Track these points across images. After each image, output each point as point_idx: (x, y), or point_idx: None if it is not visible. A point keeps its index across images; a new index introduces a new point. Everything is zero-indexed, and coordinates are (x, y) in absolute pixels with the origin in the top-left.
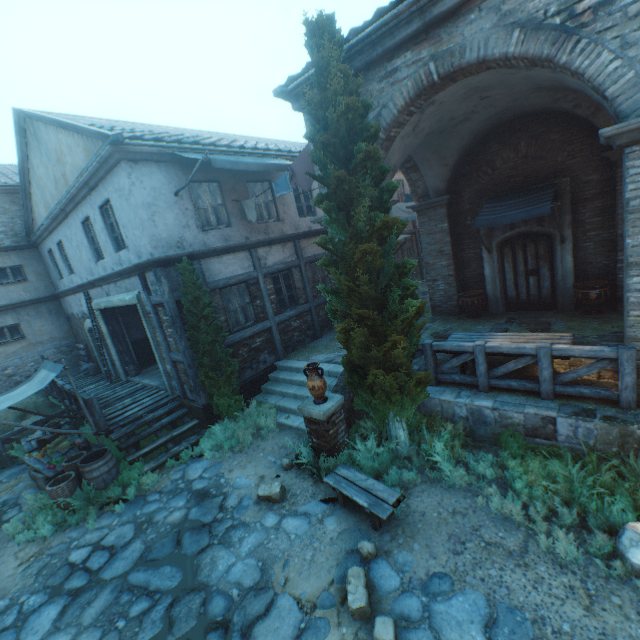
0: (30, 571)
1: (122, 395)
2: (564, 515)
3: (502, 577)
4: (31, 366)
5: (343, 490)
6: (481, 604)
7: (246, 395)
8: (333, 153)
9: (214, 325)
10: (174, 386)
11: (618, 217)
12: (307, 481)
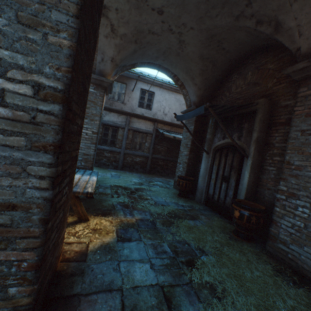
0: None
1: None
2: None
3: None
4: None
5: None
6: None
7: None
8: None
9: None
10: None
11: (290, 140)
12: None
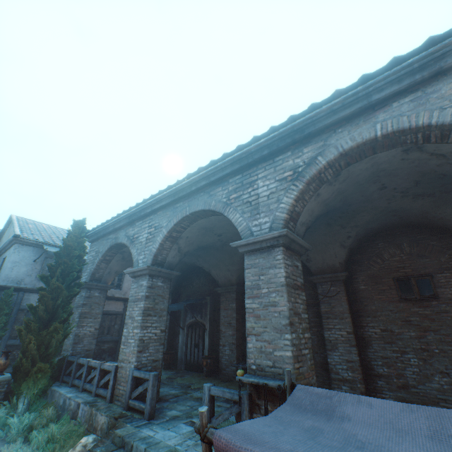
0: None
1: None
2: None
3: None
4: None
5: None
6: None
7: None
8: (59, 258)
9: (1, 326)
10: None
11: (221, 320)
12: None
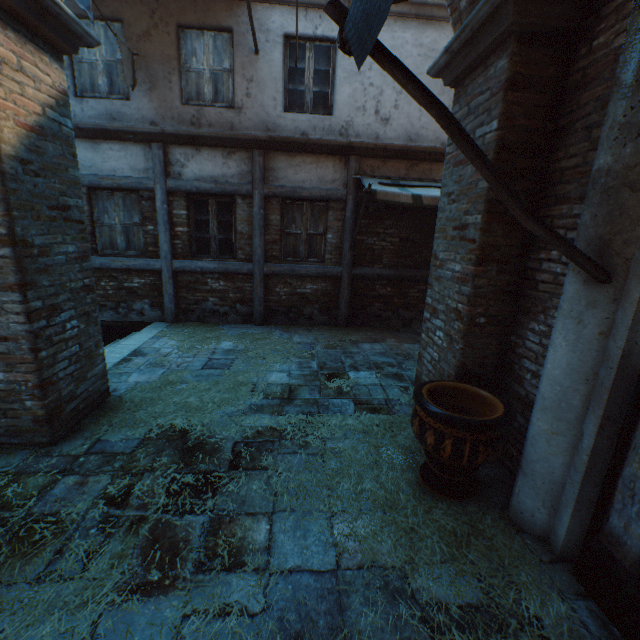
0: None
1: None
2: None
3: None
4: None
5: None
6: None
7: None
8: None
9: None
10: None
11: None
12: None
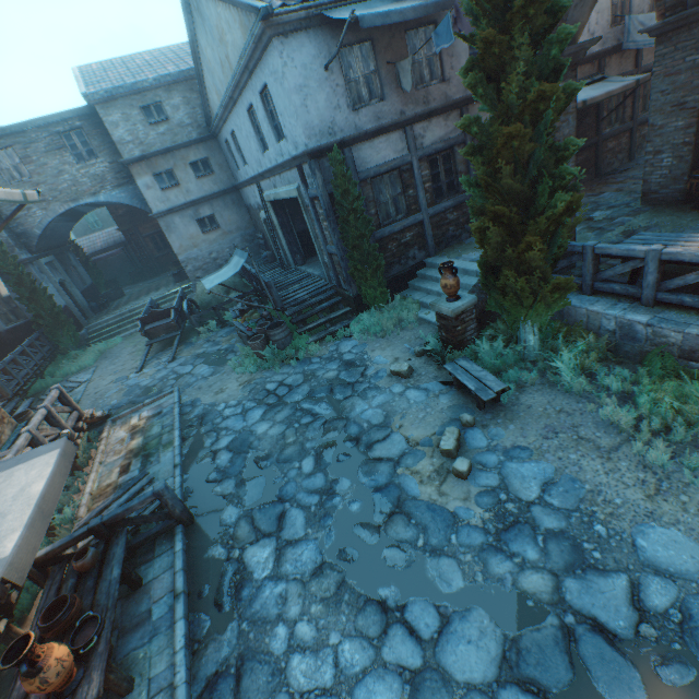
0: (246, 389)
1: (292, 281)
2: (676, 432)
3: (579, 461)
4: (227, 252)
5: (457, 376)
6: (548, 471)
7: (393, 290)
8: None
9: (362, 219)
10: (331, 276)
11: None
12: (432, 367)
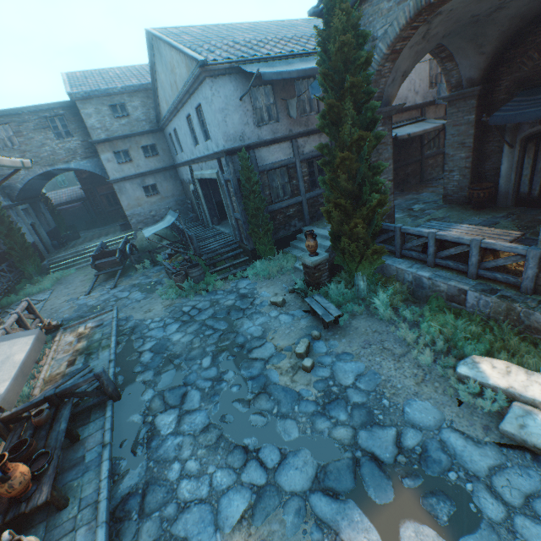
0: (167, 310)
1: (209, 236)
2: (439, 345)
3: (381, 362)
4: (163, 212)
5: (312, 305)
6: (361, 368)
7: (279, 247)
8: (331, 81)
9: (259, 198)
10: (237, 234)
11: None
12: (299, 300)
